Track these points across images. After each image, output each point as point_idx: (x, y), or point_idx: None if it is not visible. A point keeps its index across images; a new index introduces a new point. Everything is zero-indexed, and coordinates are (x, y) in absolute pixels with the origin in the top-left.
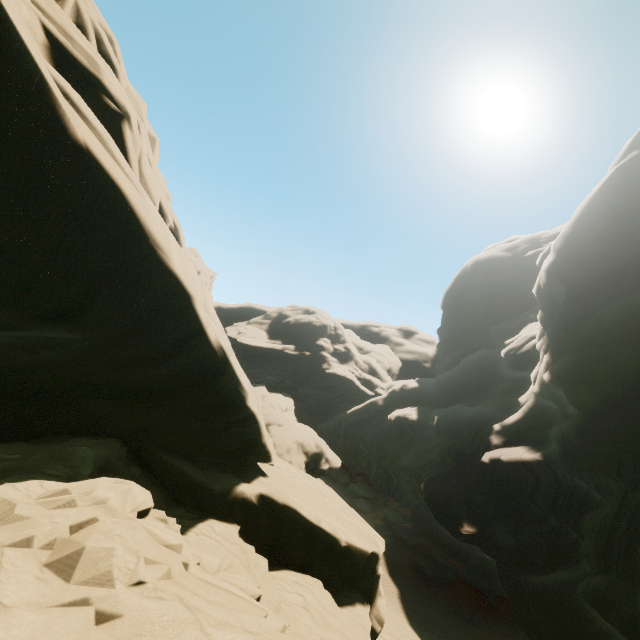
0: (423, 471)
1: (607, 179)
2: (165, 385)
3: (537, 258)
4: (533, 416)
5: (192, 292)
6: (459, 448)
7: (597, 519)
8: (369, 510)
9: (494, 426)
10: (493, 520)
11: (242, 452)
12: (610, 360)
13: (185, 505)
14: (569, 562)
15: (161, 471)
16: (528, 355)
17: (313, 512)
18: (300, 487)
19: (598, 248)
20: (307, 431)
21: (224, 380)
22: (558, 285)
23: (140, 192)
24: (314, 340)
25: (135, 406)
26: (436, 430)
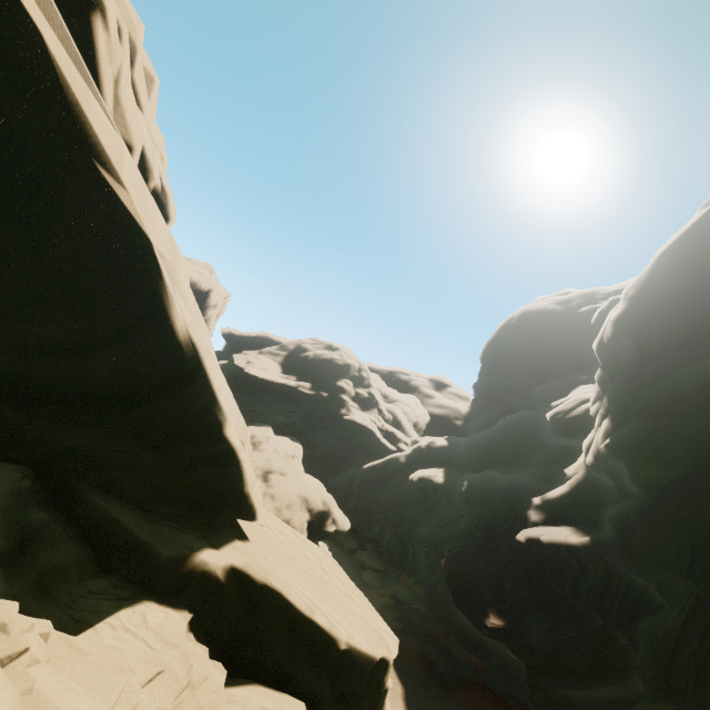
0: (445, 544)
1: (699, 219)
2: (98, 390)
3: (592, 315)
4: (582, 492)
5: (149, 245)
6: (490, 521)
7: (659, 627)
8: (377, 585)
9: (533, 499)
10: (525, 613)
11: (214, 503)
12: (689, 432)
13: (114, 575)
14: (616, 675)
15: (87, 520)
16: (578, 420)
17: (305, 597)
18: (294, 557)
19: (680, 299)
20: (314, 484)
21: (192, 393)
22: (626, 340)
23: (81, 74)
24: (334, 380)
25: (53, 419)
26: (464, 497)
